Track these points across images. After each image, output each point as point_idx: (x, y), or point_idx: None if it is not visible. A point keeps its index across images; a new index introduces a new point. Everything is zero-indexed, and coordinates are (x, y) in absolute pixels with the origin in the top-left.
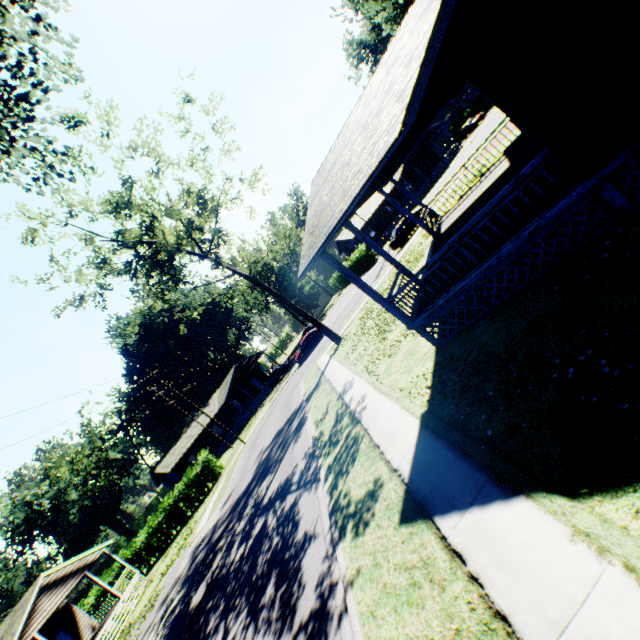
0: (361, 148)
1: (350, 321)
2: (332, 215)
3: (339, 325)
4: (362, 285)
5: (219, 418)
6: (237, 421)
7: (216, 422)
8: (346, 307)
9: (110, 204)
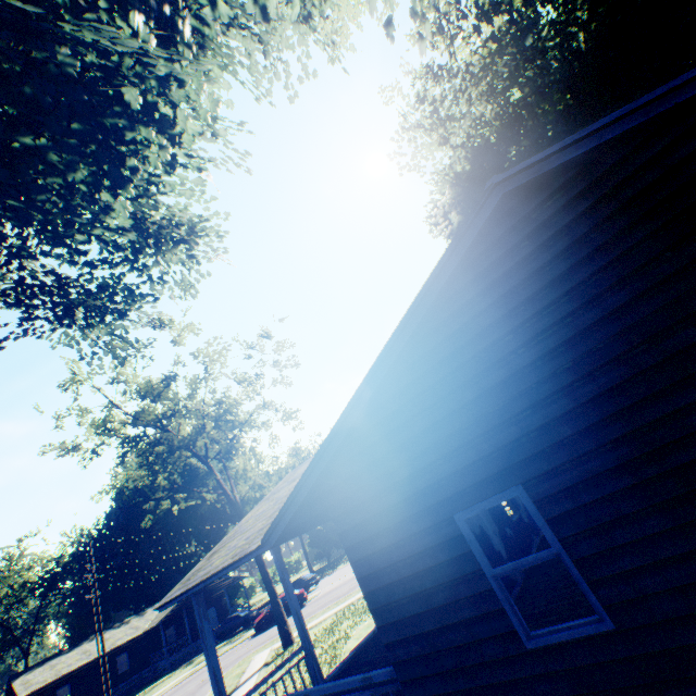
0: (282, 502)
1: (320, 618)
2: (214, 561)
3: (317, 609)
4: (211, 665)
5: (138, 644)
6: (154, 663)
7: (105, 663)
8: (345, 583)
9: (138, 392)
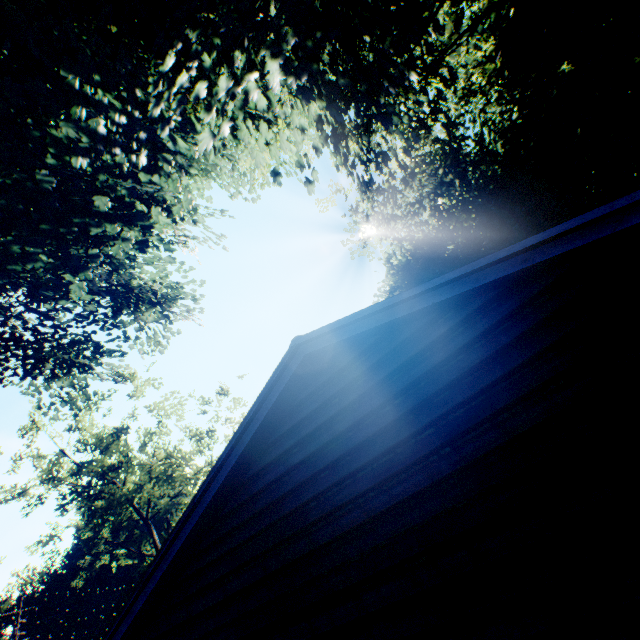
0: None
1: None
2: None
3: None
4: None
5: None
6: None
7: None
8: None
9: (85, 444)
